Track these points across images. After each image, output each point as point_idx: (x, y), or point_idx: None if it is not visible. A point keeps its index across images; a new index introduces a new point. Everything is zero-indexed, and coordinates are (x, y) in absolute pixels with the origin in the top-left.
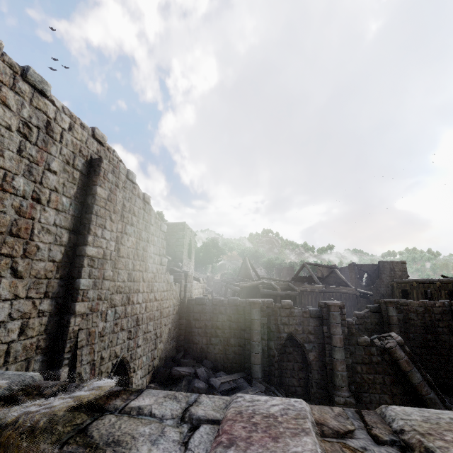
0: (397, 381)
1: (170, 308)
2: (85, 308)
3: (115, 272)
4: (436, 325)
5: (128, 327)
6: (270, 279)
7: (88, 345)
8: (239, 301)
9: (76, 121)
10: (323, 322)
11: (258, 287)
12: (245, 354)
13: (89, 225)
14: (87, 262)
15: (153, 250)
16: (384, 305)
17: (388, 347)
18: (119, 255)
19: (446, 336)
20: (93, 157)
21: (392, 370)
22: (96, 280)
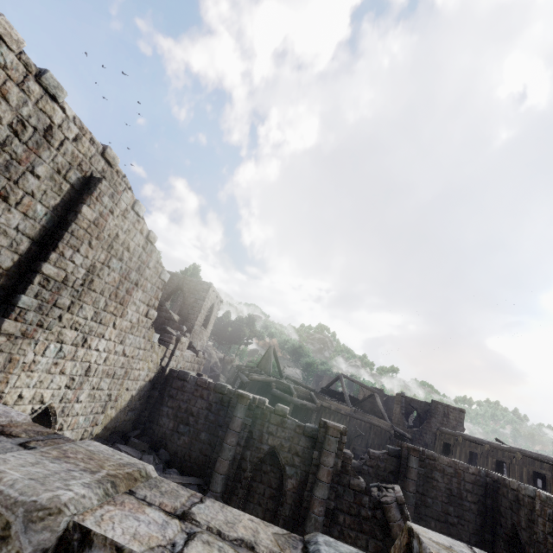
0: (383, 550)
1: (143, 371)
2: (16, 329)
3: (78, 304)
4: (463, 497)
5: (72, 373)
6: (294, 381)
7: (3, 373)
8: (228, 389)
9: (86, 134)
10: (316, 445)
11: (271, 385)
12: (212, 457)
13: (58, 242)
14: (39, 280)
15: (141, 297)
16: (406, 451)
17: (383, 502)
18: (90, 287)
19: (472, 515)
20: (94, 175)
21: (381, 533)
22: (44, 303)
